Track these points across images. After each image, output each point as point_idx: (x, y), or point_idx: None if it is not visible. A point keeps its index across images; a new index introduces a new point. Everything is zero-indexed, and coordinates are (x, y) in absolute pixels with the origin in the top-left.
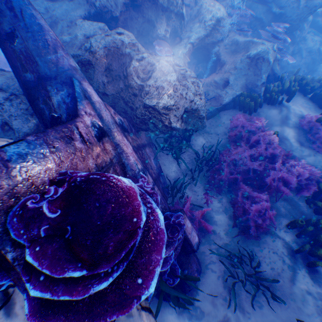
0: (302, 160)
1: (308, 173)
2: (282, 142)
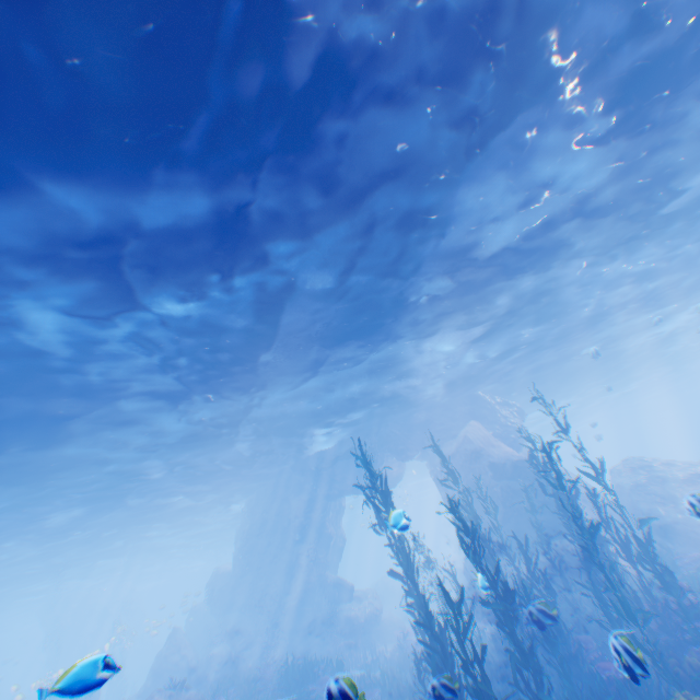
0: None
1: None
2: None
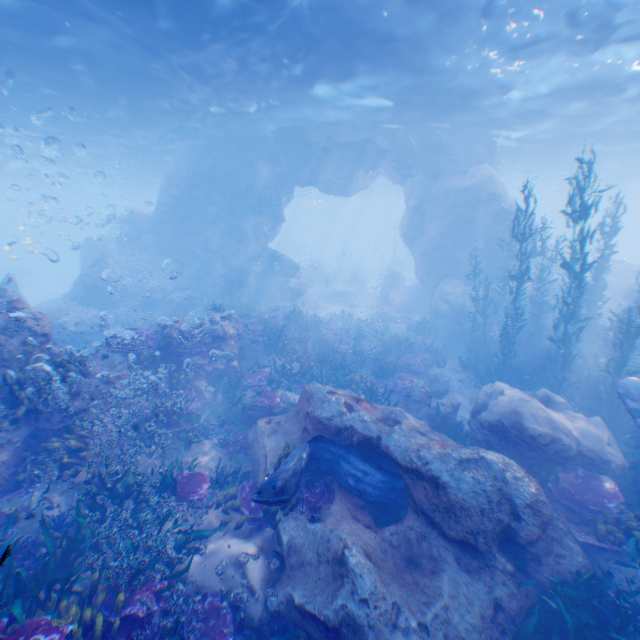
0: None
1: None
2: None
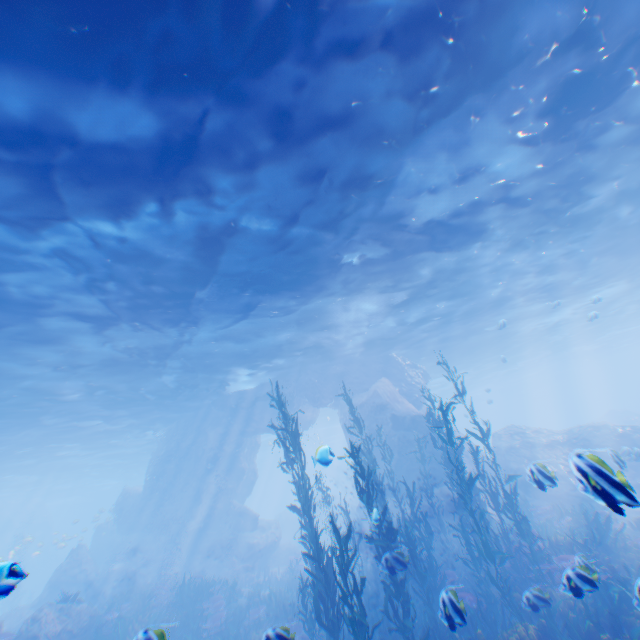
0: None
1: None
2: None
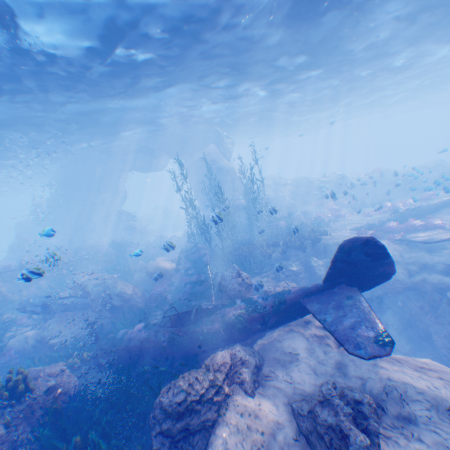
0: None
1: None
2: None
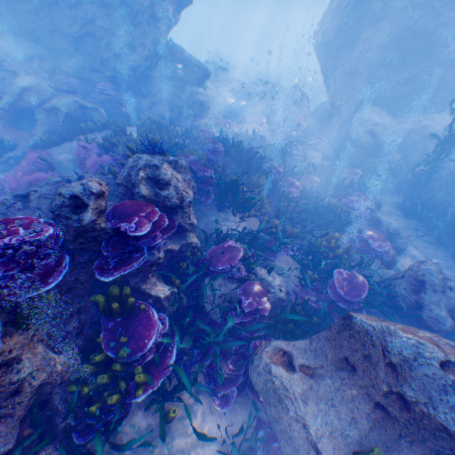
0: (49, 171)
1: (45, 178)
2: (60, 165)
